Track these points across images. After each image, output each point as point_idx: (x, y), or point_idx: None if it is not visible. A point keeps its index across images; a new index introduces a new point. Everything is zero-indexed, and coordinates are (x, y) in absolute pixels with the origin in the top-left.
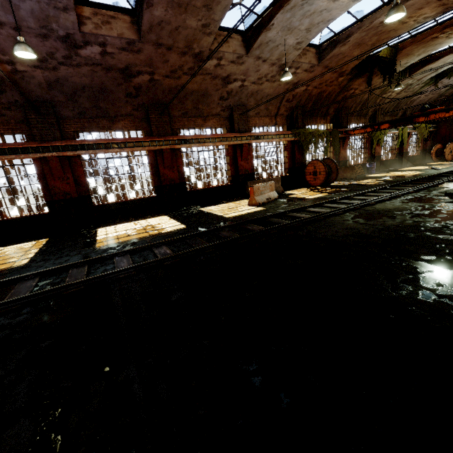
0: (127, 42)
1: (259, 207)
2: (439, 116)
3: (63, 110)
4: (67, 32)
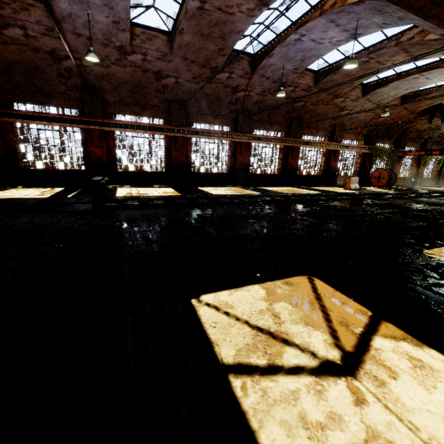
0: (308, 87)
1: (354, 191)
2: None
3: (253, 116)
4: (286, 81)
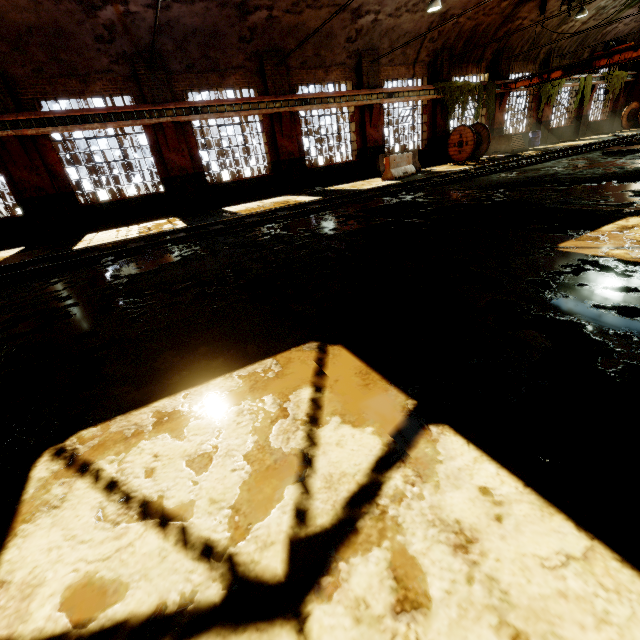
0: None
1: (396, 181)
2: (625, 57)
3: (171, 62)
4: None
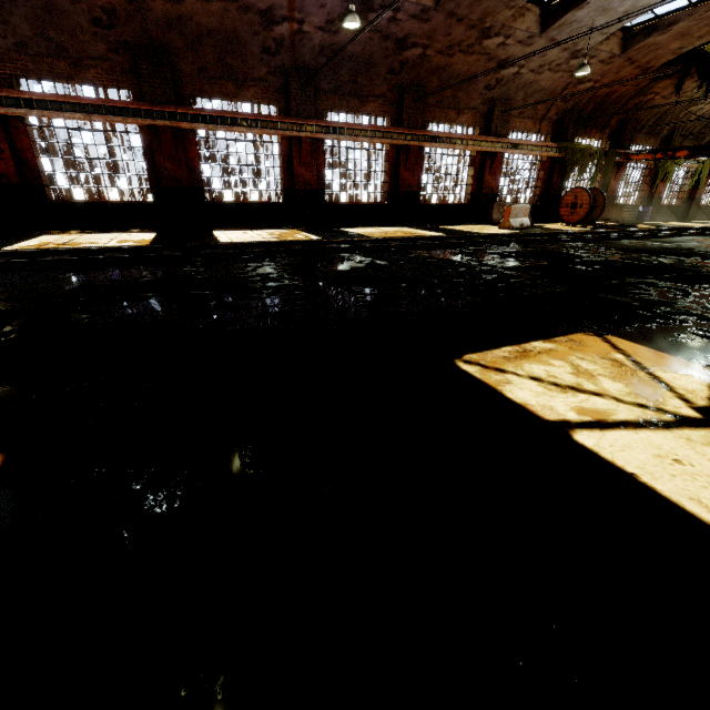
0: (421, 9)
1: (514, 231)
2: None
3: (321, 81)
4: None
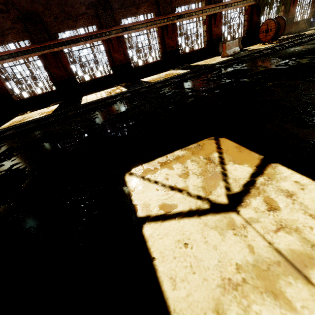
0: None
1: (229, 57)
2: None
3: (113, 4)
4: None
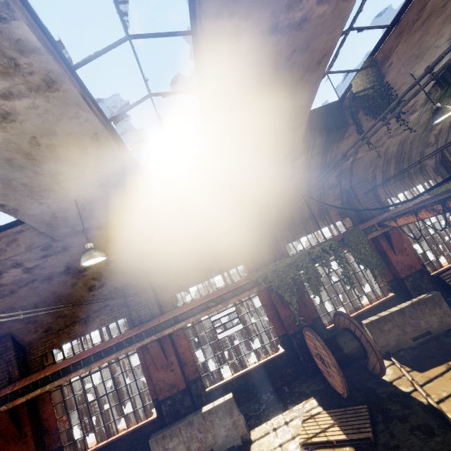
0: None
1: None
2: None
3: None
4: None
